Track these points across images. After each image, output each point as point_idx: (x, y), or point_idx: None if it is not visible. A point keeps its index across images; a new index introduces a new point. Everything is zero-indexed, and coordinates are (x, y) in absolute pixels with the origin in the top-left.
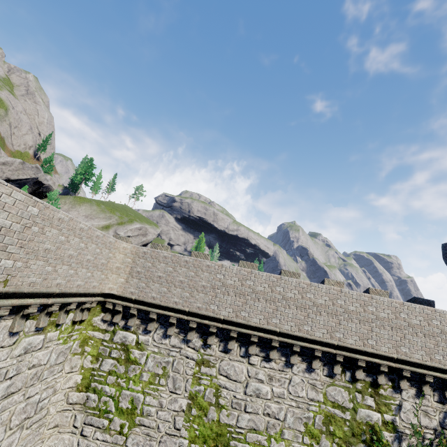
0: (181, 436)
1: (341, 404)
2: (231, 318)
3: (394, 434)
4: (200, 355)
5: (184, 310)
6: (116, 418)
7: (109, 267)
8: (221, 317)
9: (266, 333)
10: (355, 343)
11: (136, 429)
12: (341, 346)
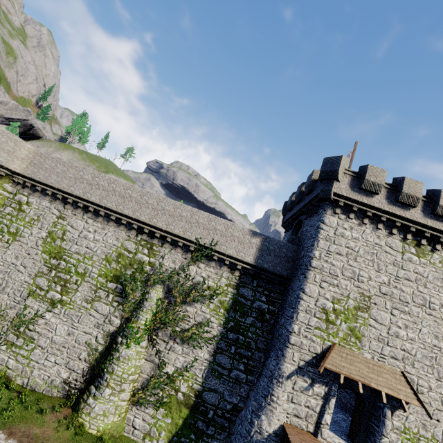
0: (39, 249)
1: (130, 249)
2: (80, 196)
3: (152, 268)
4: (60, 214)
5: (55, 187)
6: (7, 235)
7: (15, 155)
8: (74, 194)
9: (98, 207)
10: (145, 219)
11: (16, 242)
12: (136, 219)
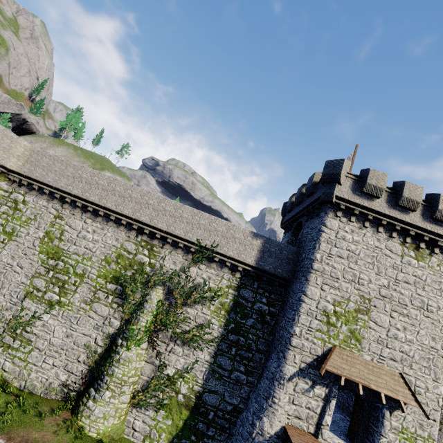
0: (36, 250)
1: (130, 250)
2: (78, 195)
3: (152, 269)
4: (58, 213)
5: (53, 186)
6: (2, 235)
7: (11, 152)
8: (72, 193)
9: (97, 207)
10: (145, 220)
11: (12, 242)
12: (137, 220)
